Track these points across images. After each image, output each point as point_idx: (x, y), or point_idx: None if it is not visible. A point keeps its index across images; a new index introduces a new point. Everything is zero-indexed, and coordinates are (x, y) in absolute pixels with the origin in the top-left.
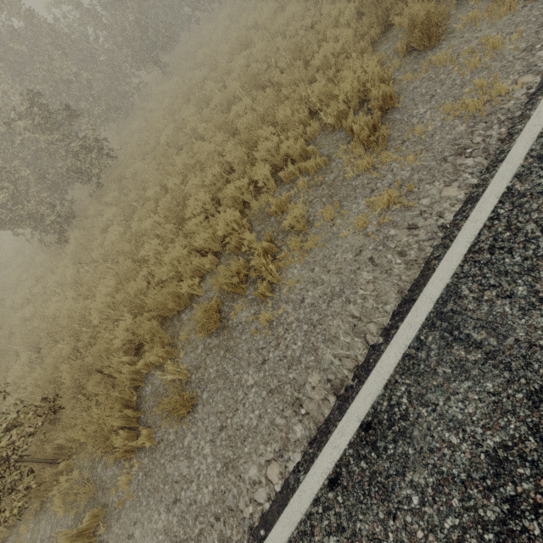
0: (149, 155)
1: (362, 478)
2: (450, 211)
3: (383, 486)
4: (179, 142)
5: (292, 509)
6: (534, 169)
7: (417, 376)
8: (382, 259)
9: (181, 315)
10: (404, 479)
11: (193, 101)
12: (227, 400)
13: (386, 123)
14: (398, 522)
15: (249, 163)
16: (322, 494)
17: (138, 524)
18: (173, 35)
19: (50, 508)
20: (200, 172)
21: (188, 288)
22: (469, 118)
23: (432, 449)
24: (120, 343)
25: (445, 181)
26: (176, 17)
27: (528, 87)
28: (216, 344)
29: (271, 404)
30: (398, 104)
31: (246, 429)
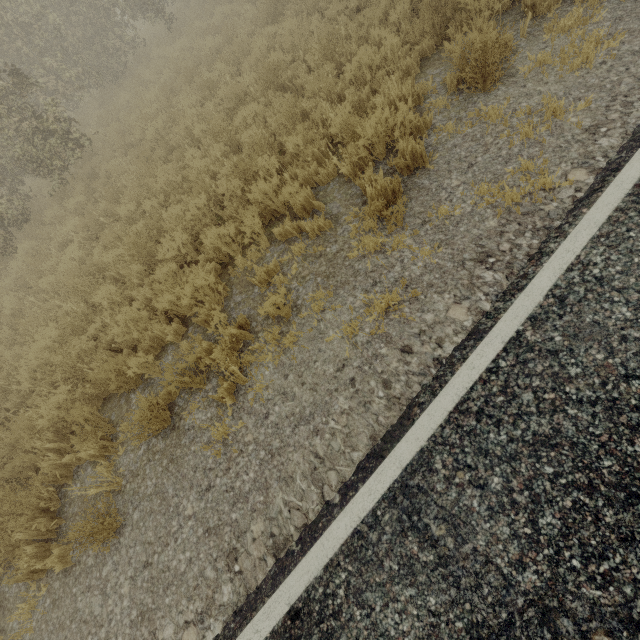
0: (132, 151)
1: None
2: (452, 341)
3: None
4: (171, 141)
5: None
6: (551, 314)
7: (362, 564)
8: (364, 384)
9: (131, 395)
10: None
11: (197, 84)
12: (159, 529)
13: (404, 197)
14: None
15: (243, 200)
16: None
17: None
18: None
19: None
20: (186, 196)
21: (139, 366)
22: (504, 211)
23: None
24: (48, 423)
25: (456, 295)
26: None
27: (577, 188)
28: (161, 449)
29: (206, 547)
30: (429, 166)
31: (172, 574)
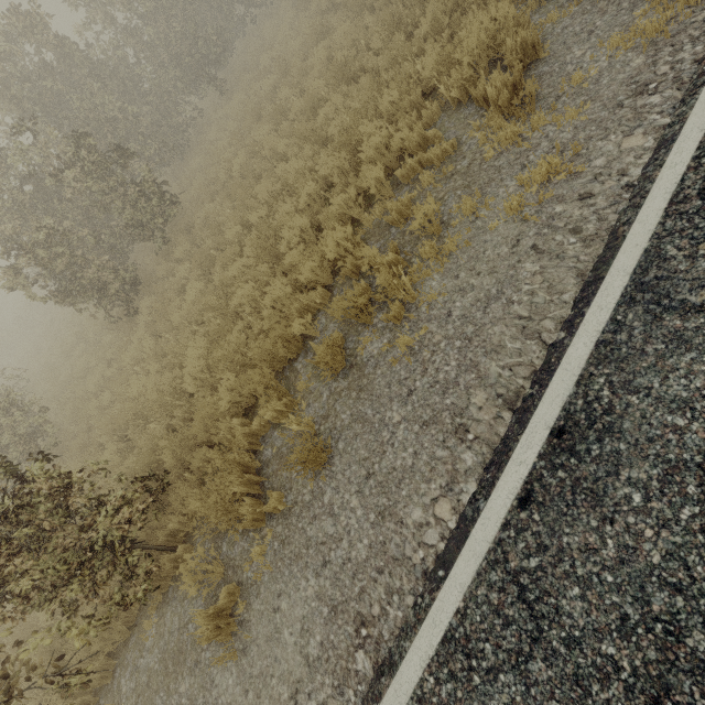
0: (220, 194)
1: (562, 489)
2: (637, 165)
3: (592, 492)
4: (255, 171)
5: (475, 540)
6: None
7: (619, 362)
8: (549, 243)
9: (294, 364)
10: (618, 479)
11: (265, 117)
12: (370, 445)
13: (532, 75)
14: (617, 526)
15: (351, 172)
16: (512, 516)
17: (283, 596)
18: (227, 42)
19: (173, 599)
20: (290, 197)
21: (300, 328)
22: (647, 46)
23: (651, 438)
24: (227, 405)
25: (623, 131)
26: (227, 20)
27: None
28: (345, 387)
29: (428, 437)
30: (544, 54)
31: (400, 471)
